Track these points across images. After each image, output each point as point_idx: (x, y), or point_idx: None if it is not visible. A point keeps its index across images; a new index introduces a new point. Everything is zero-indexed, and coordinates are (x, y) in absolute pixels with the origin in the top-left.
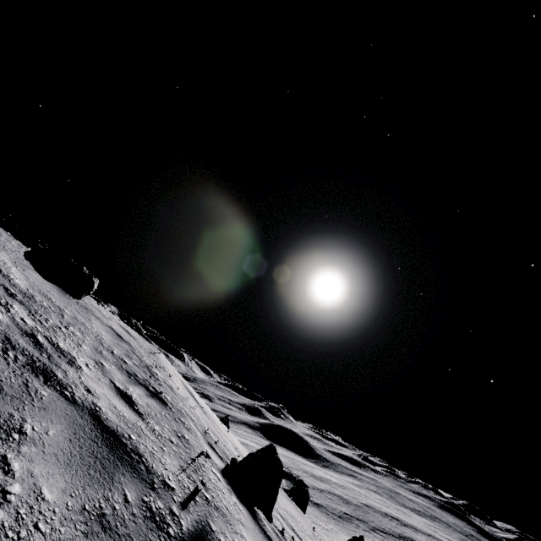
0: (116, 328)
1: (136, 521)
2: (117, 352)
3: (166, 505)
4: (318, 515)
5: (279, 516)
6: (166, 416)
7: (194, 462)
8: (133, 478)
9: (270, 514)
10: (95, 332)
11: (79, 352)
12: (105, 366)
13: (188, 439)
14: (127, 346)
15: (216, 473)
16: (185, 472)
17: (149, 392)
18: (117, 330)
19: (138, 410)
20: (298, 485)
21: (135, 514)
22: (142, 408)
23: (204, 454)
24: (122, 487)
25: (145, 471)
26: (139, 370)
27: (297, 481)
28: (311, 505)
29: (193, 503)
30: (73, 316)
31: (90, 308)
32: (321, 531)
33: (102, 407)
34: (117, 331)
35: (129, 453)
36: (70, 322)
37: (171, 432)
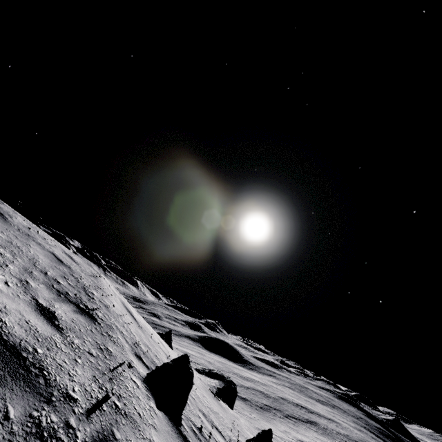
0: (58, 254)
1: (13, 439)
2: (52, 273)
3: (61, 419)
4: (244, 407)
5: (201, 415)
6: (92, 330)
7: (112, 372)
8: (24, 393)
9: (179, 419)
10: (31, 255)
11: (1, 271)
12: (31, 285)
13: (112, 351)
14: (66, 269)
15: (136, 381)
16: (98, 382)
17: (78, 309)
18: (59, 256)
19: (58, 325)
20: (229, 384)
21: (14, 432)
22: (64, 323)
23: (126, 364)
24: (4, 403)
25: (44, 384)
26: (72, 290)
27: (228, 381)
28: (239, 399)
29: (99, 413)
30: (7, 240)
31: (32, 235)
32: (246, 419)
33: (8, 321)
34: (59, 256)
35: (27, 367)
36: (2, 244)
37: (93, 345)
